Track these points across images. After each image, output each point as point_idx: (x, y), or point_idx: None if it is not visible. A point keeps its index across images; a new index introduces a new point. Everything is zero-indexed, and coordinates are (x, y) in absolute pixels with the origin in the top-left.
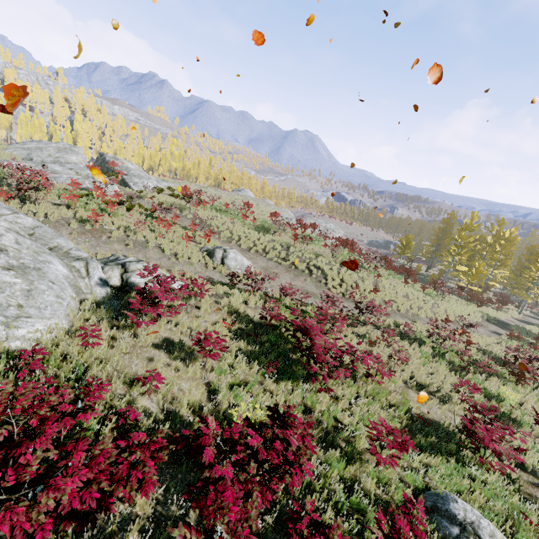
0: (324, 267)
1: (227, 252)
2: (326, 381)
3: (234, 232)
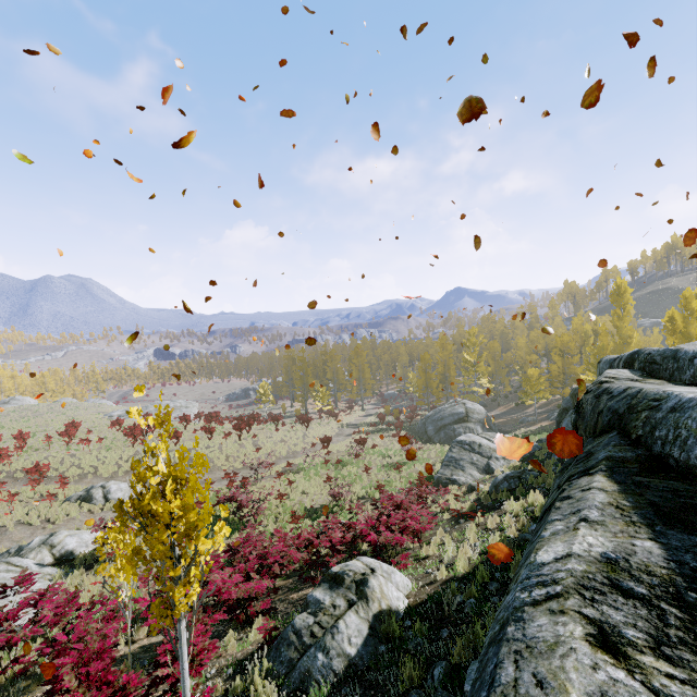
0: (206, 452)
1: (107, 487)
2: (257, 517)
3: (84, 465)
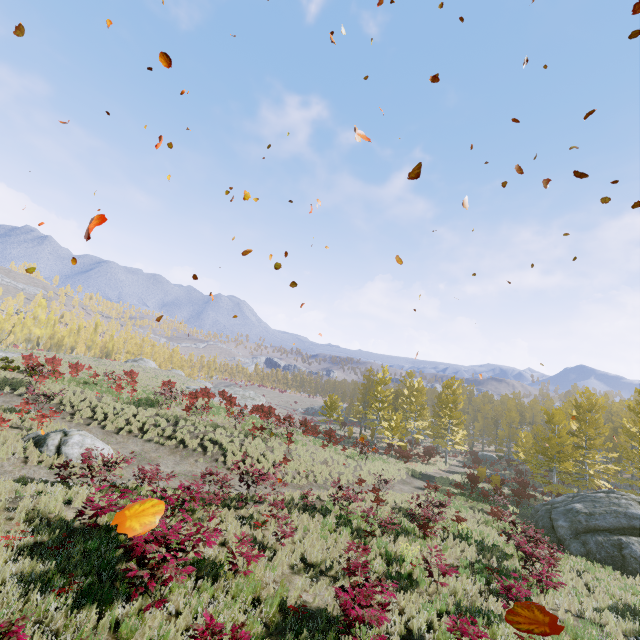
0: (223, 440)
1: (70, 435)
2: (152, 587)
3: (98, 410)
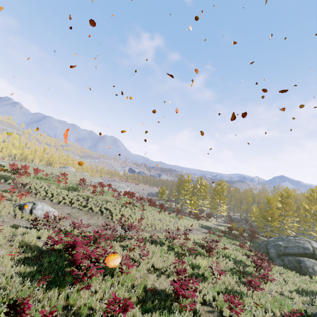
0: (111, 208)
1: (36, 204)
2: (84, 280)
3: (49, 192)
